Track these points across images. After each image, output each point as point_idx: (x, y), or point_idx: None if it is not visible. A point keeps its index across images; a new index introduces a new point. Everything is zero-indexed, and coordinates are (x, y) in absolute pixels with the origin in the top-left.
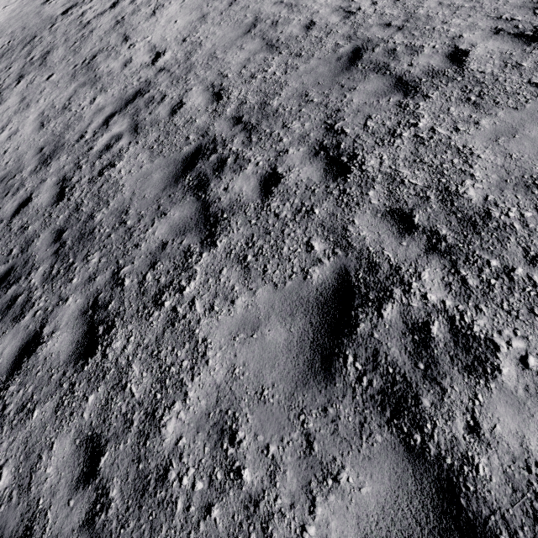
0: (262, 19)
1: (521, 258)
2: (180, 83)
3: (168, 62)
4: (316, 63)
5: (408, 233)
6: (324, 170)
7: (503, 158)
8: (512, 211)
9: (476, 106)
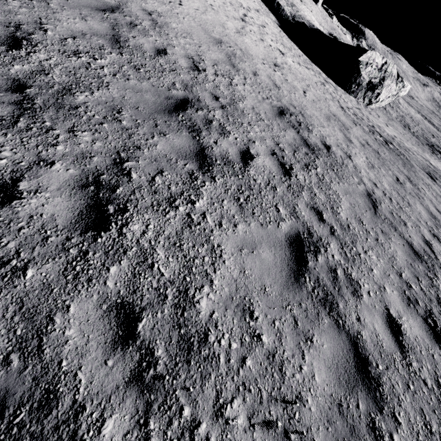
0: (124, 12)
1: (211, 407)
2: None
3: None
4: (148, 87)
5: (123, 345)
6: (79, 212)
7: (239, 271)
8: (225, 338)
9: (241, 208)
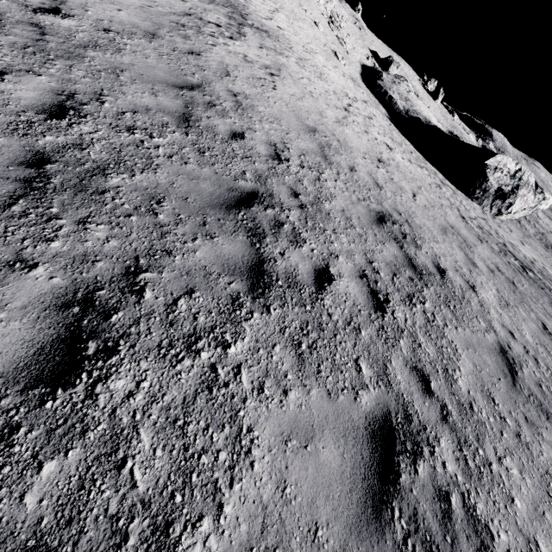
0: (204, 91)
1: None
2: (35, 56)
3: (57, 27)
4: (208, 174)
5: None
6: (38, 349)
7: (276, 487)
8: None
9: (300, 361)
